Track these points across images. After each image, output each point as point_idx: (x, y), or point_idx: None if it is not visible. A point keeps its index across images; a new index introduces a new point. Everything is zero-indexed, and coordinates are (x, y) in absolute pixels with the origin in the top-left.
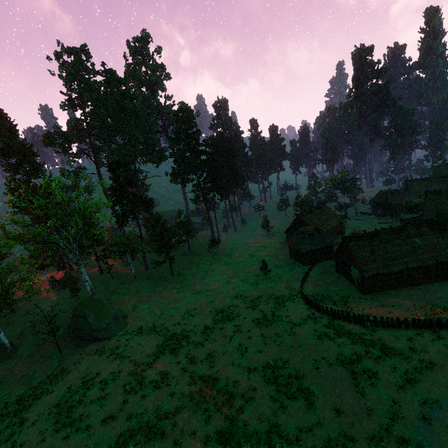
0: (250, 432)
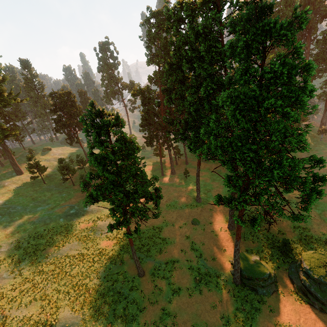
0: None
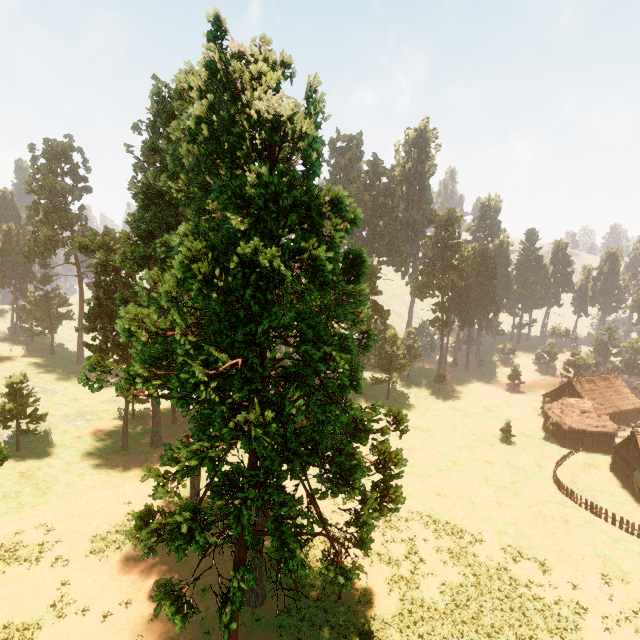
0: (480, 562)
